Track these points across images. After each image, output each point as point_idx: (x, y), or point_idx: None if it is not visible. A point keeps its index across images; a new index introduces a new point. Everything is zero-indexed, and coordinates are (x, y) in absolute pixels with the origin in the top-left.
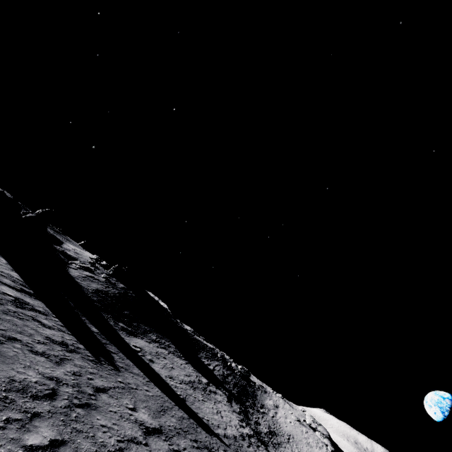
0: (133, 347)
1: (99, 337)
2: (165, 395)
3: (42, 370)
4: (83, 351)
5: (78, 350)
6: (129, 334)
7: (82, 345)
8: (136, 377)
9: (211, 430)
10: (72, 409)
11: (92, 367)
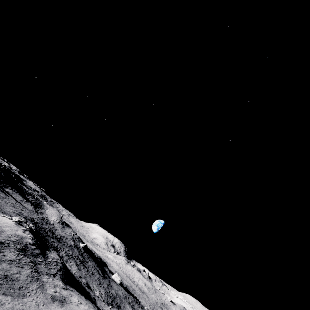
0: (7, 191)
1: (2, 189)
2: (16, 201)
3: (3, 195)
4: (3, 193)
5: (2, 192)
6: (5, 187)
7: (2, 191)
8: (11, 197)
9: (25, 207)
10: (8, 200)
11: (6, 195)
